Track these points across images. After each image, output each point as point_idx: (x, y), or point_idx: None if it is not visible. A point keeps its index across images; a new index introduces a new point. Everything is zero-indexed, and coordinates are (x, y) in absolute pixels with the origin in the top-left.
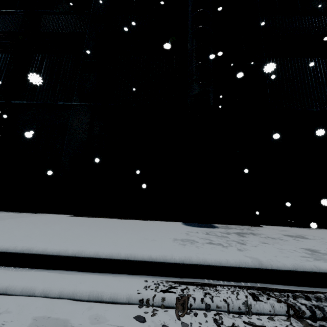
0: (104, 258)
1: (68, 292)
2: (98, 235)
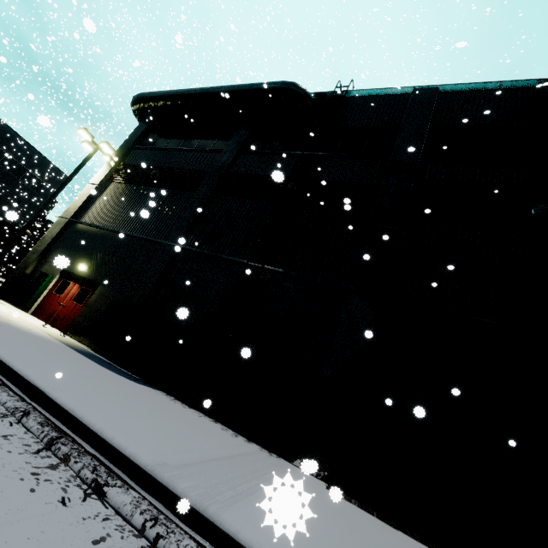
0: None
1: None
2: None
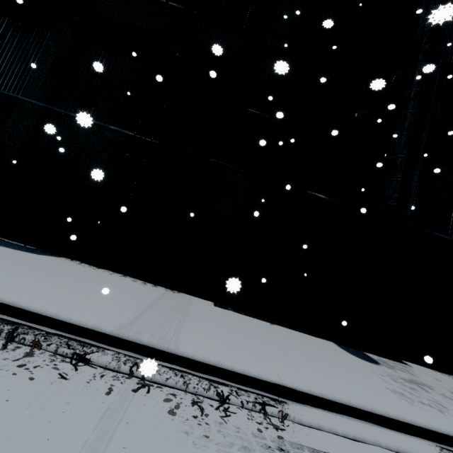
0: (393, 419)
1: (402, 449)
2: (329, 373)
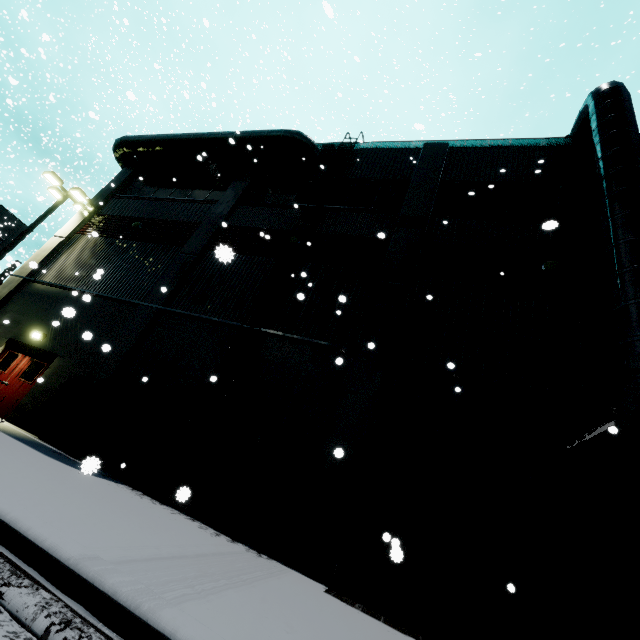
0: None
1: None
2: None
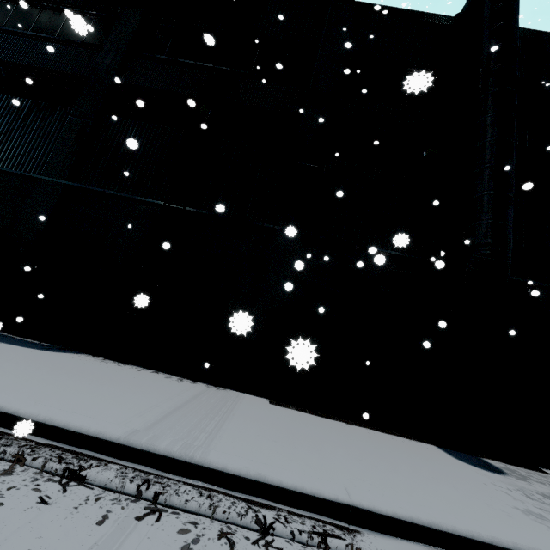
0: None
1: None
2: (425, 487)
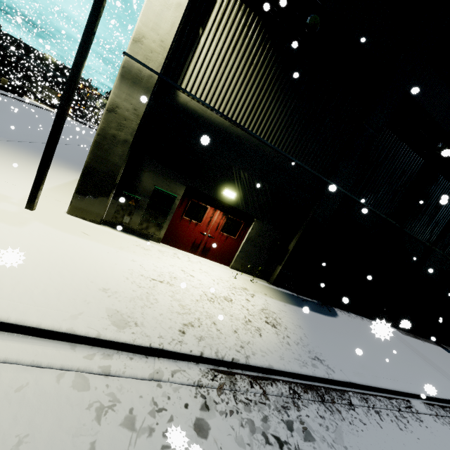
0: None
1: None
2: None
